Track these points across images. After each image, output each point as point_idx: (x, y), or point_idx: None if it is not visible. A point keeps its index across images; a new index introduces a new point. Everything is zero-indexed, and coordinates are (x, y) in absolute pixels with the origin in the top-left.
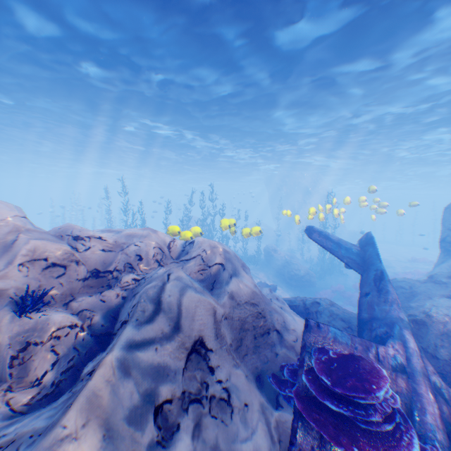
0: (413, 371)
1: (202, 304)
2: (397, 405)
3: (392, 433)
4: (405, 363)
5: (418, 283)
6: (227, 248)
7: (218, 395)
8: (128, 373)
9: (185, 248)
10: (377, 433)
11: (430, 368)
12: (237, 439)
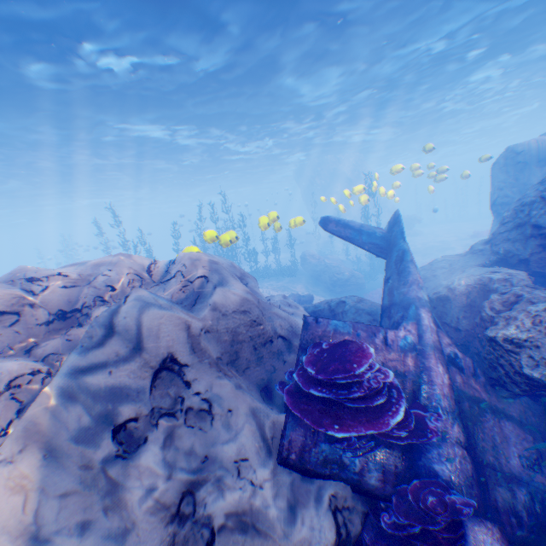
0: (424, 347)
1: (168, 320)
2: (386, 380)
3: (380, 407)
4: (416, 341)
5: (458, 258)
6: (221, 259)
7: (196, 407)
8: (74, 398)
9: (170, 268)
10: (365, 409)
11: (447, 341)
12: (217, 442)
